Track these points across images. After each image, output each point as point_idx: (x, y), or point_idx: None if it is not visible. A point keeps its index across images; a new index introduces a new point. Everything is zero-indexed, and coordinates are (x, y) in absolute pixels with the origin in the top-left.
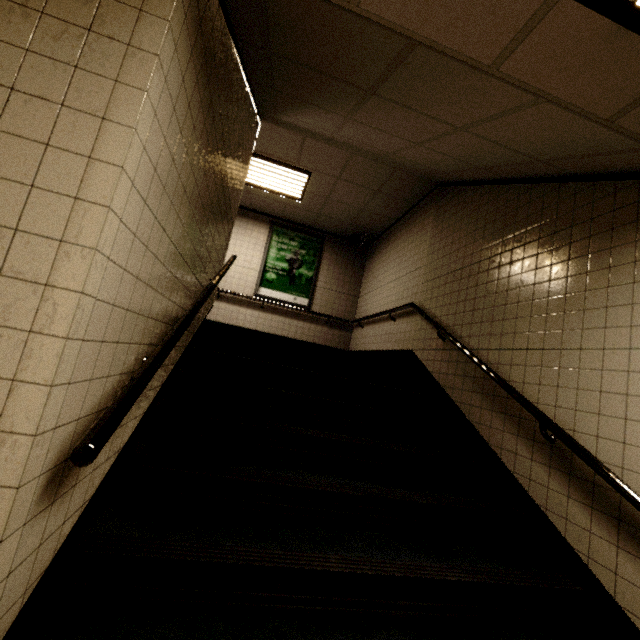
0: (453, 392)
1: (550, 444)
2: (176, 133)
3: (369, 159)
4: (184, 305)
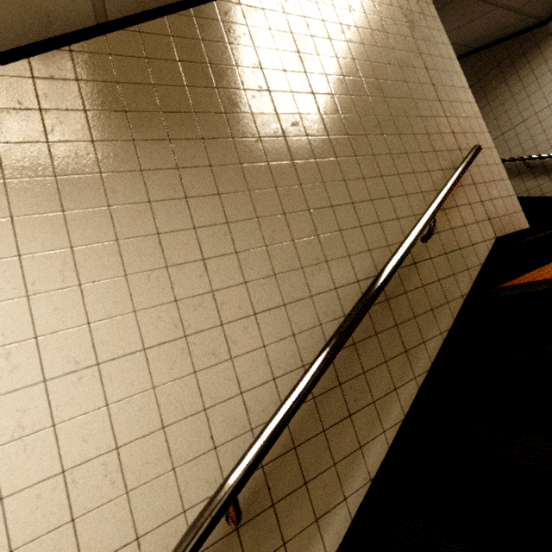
0: None
1: (529, 169)
2: None
3: None
4: None
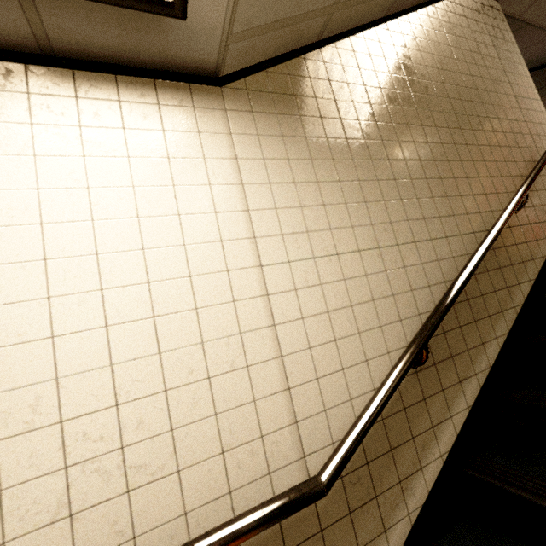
0: None
1: None
2: None
3: None
4: None
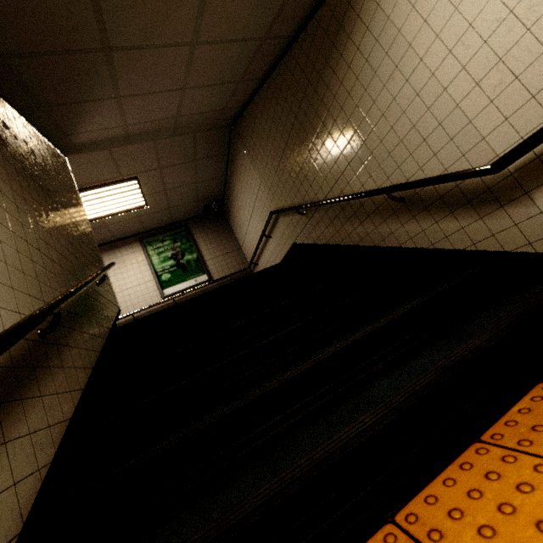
0: (334, 239)
1: (403, 203)
2: None
3: (169, 137)
4: None
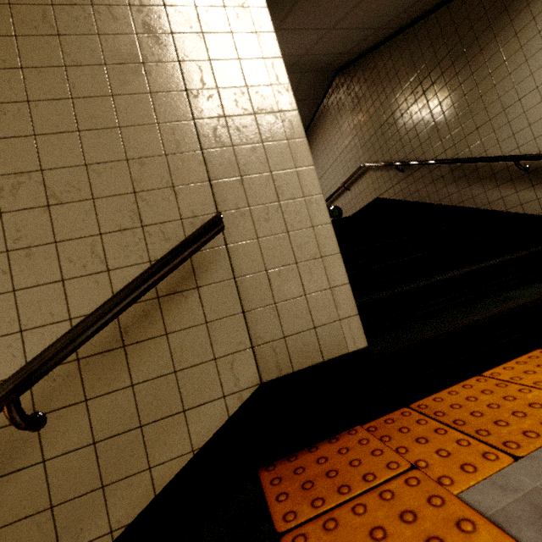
0: (430, 198)
1: (526, 173)
2: None
3: None
4: None
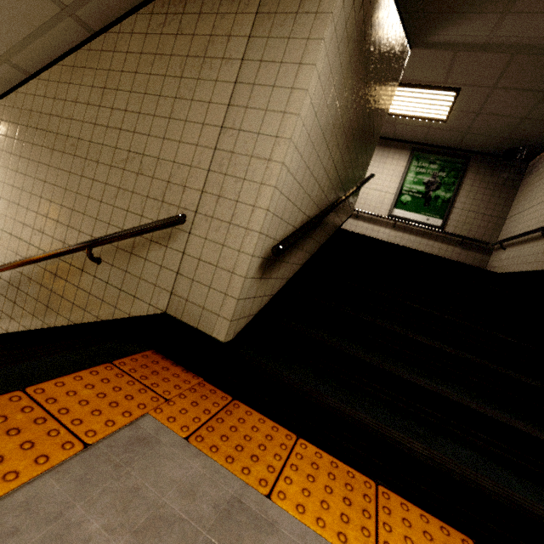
0: None
1: None
2: (338, 66)
3: (538, 54)
4: (331, 202)
